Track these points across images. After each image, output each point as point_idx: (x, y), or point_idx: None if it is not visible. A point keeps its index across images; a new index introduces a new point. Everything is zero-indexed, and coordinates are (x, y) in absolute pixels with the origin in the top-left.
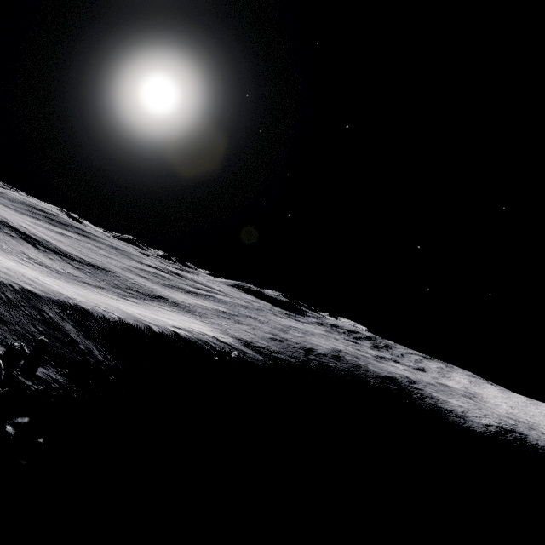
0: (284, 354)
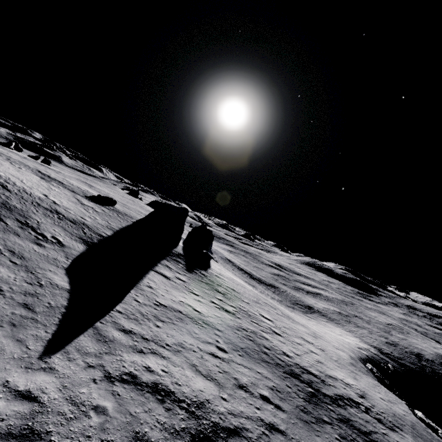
0: (405, 360)
